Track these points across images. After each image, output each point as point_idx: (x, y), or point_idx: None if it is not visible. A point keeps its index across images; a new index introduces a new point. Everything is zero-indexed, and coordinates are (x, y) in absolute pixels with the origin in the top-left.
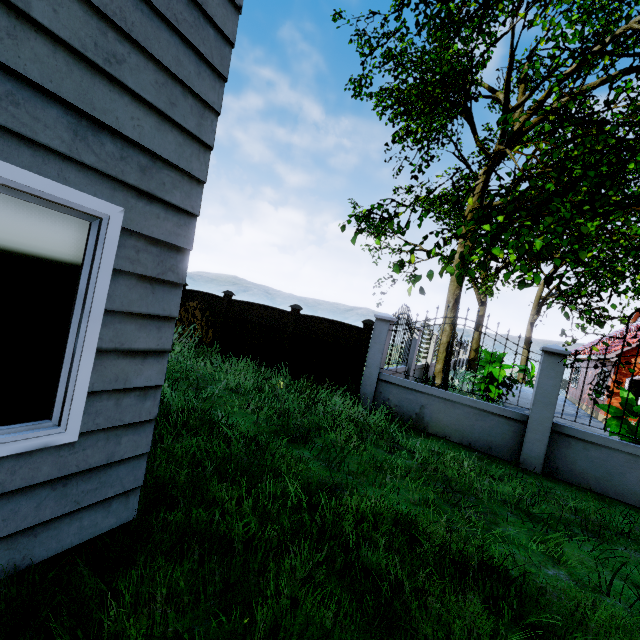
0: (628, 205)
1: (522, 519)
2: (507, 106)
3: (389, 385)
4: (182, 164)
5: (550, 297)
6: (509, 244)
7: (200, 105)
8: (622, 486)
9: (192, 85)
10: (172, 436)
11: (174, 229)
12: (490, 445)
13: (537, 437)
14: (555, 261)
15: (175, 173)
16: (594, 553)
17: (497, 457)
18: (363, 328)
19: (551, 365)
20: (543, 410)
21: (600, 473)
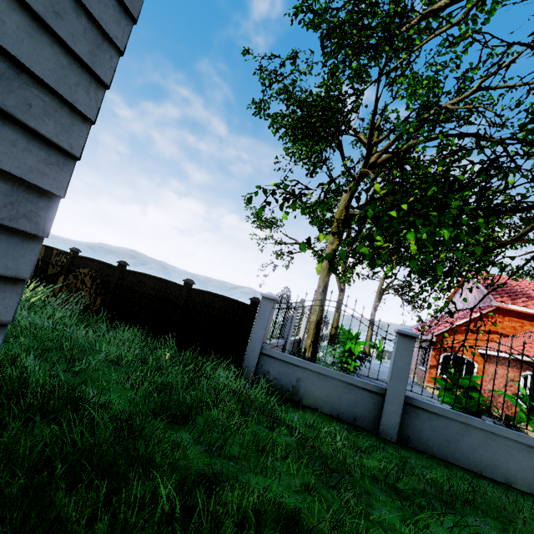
0: (502, 211)
1: (392, 497)
2: (370, 141)
3: (270, 359)
4: (62, 90)
5: (388, 289)
6: (422, 230)
7: (97, 33)
8: (457, 451)
9: (89, 5)
10: (17, 426)
11: (38, 166)
12: (355, 416)
13: (393, 408)
14: (457, 253)
15: (50, 98)
16: (453, 529)
17: (361, 427)
18: (250, 305)
19: (404, 345)
20: (398, 384)
21: (441, 440)
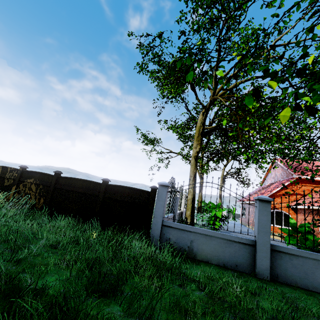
0: None
1: None
2: (216, 78)
3: (169, 228)
4: None
5: (227, 175)
6: None
7: None
8: (315, 281)
9: None
10: None
11: None
12: (236, 263)
13: (263, 255)
14: None
15: None
16: None
17: (242, 272)
18: (151, 191)
19: (263, 208)
20: (264, 236)
21: (301, 274)
